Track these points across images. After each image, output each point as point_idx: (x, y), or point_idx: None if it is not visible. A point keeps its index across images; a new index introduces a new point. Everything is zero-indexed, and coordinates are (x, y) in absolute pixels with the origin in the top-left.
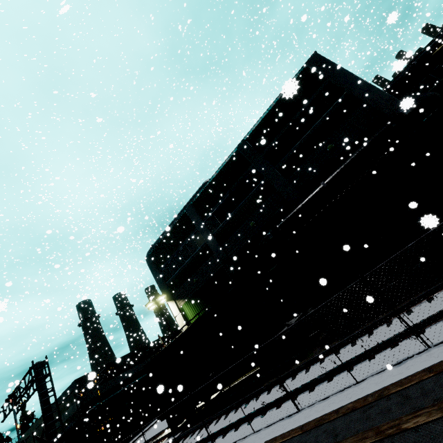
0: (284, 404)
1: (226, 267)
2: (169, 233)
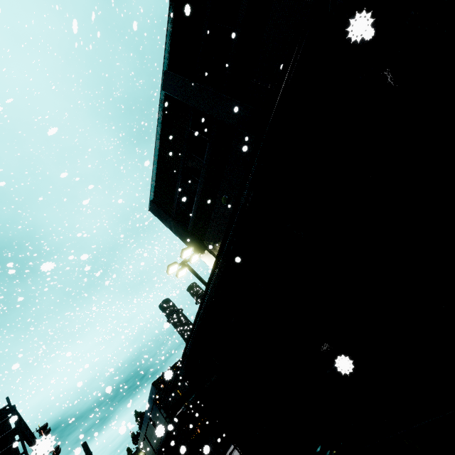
0: None
1: None
2: (160, 150)
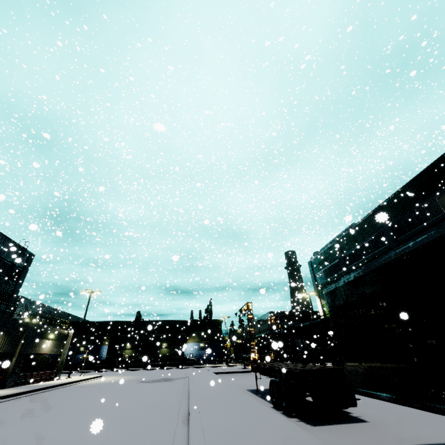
0: None
1: None
2: (323, 253)
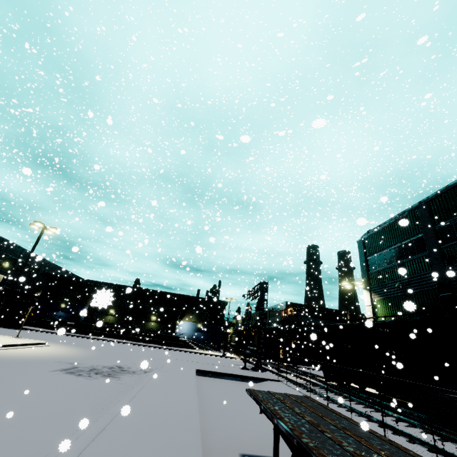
0: (386, 429)
1: (441, 292)
2: (389, 226)
